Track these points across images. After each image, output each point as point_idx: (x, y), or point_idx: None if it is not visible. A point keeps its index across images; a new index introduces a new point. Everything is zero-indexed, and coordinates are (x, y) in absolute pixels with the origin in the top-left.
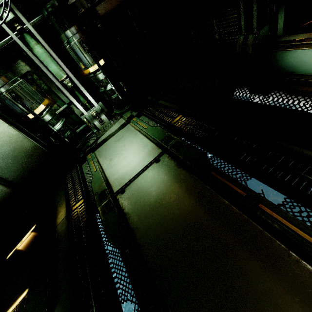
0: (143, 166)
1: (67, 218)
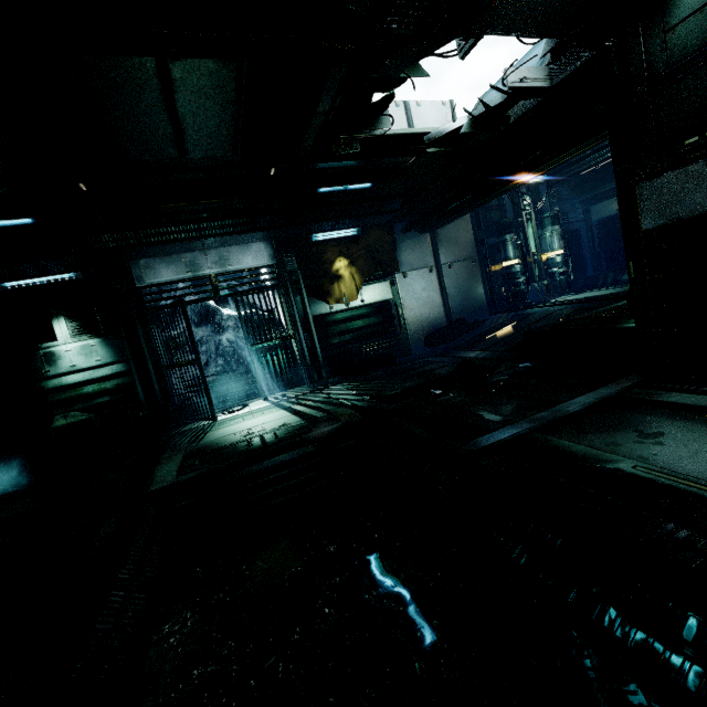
0: None
1: (574, 302)
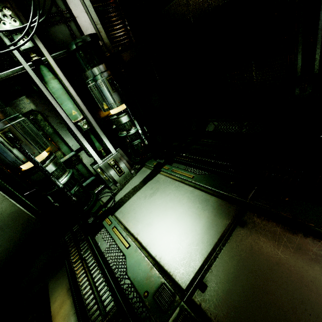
0: (220, 234)
1: None
